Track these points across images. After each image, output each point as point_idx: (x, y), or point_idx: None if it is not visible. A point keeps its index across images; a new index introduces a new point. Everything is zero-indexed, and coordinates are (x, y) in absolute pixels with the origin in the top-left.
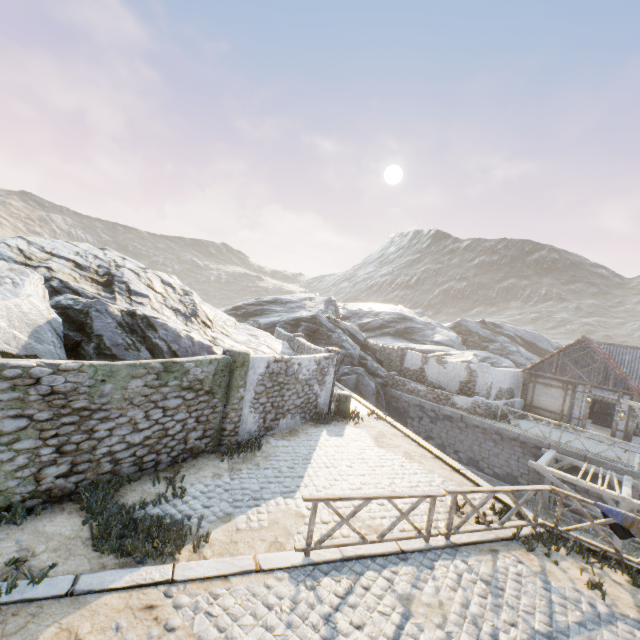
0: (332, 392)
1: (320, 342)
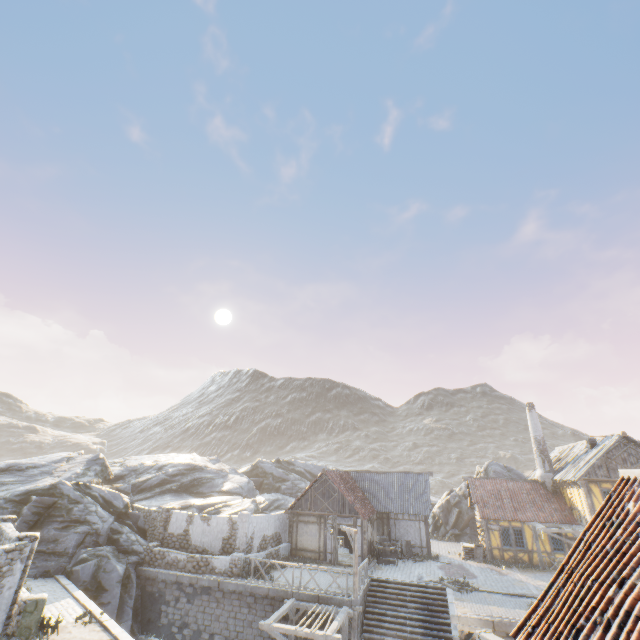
0: (14, 601)
1: (55, 520)
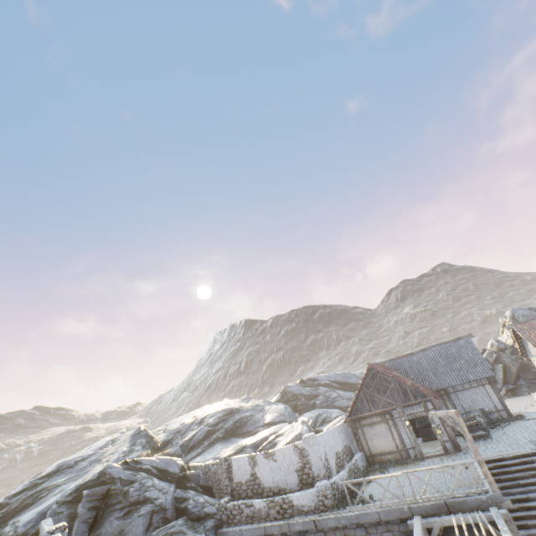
0: None
1: (114, 509)
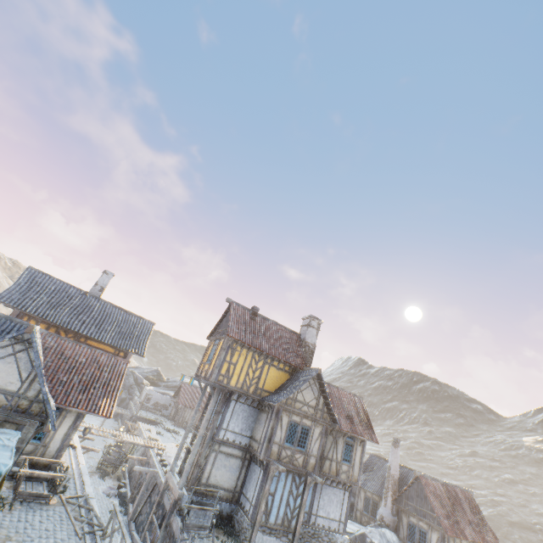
0: None
1: None
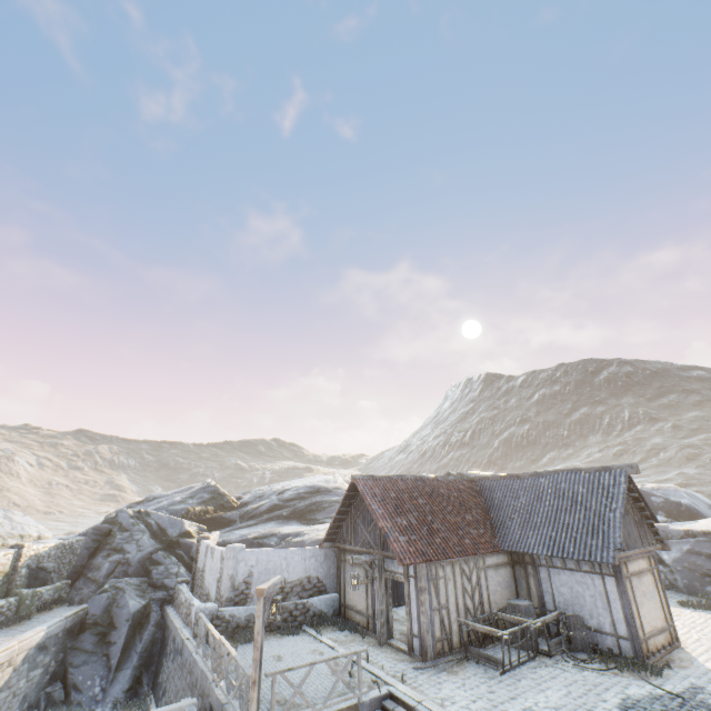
0: None
1: (106, 548)
